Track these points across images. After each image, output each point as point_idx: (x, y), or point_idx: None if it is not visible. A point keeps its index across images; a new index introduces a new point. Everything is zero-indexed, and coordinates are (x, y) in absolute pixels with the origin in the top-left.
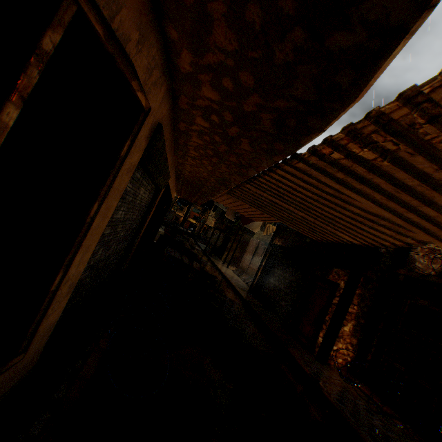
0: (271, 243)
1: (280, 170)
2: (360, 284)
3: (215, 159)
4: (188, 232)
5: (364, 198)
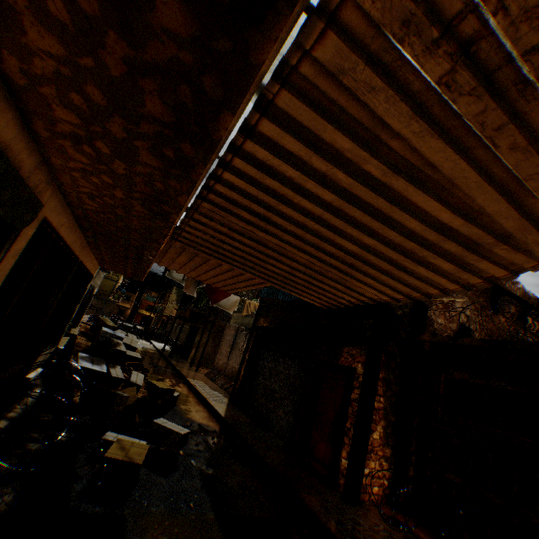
0: (254, 326)
1: (269, 122)
2: (382, 363)
3: (119, 126)
4: (137, 328)
5: (464, 160)
